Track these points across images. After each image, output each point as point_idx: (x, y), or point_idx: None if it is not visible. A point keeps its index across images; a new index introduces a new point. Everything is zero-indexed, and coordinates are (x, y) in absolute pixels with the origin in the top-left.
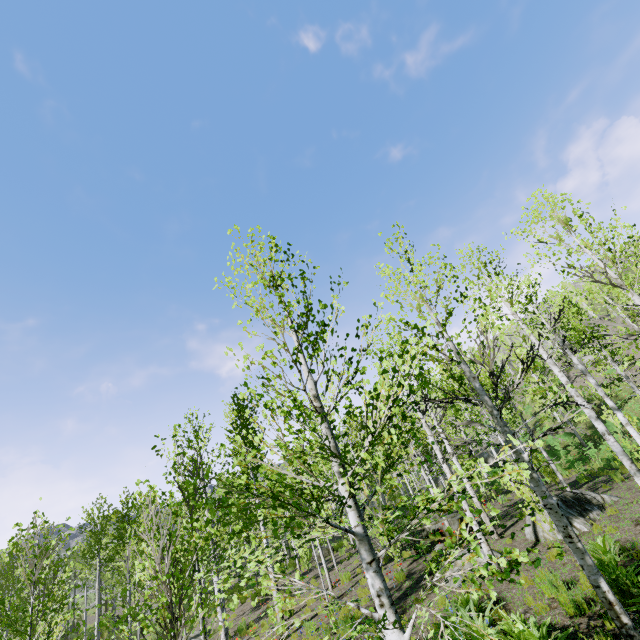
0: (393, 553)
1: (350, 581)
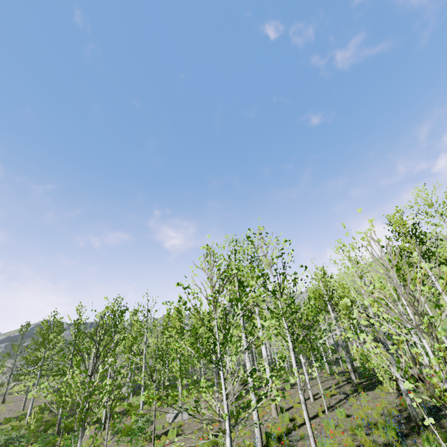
0: (386, 383)
1: (330, 398)
